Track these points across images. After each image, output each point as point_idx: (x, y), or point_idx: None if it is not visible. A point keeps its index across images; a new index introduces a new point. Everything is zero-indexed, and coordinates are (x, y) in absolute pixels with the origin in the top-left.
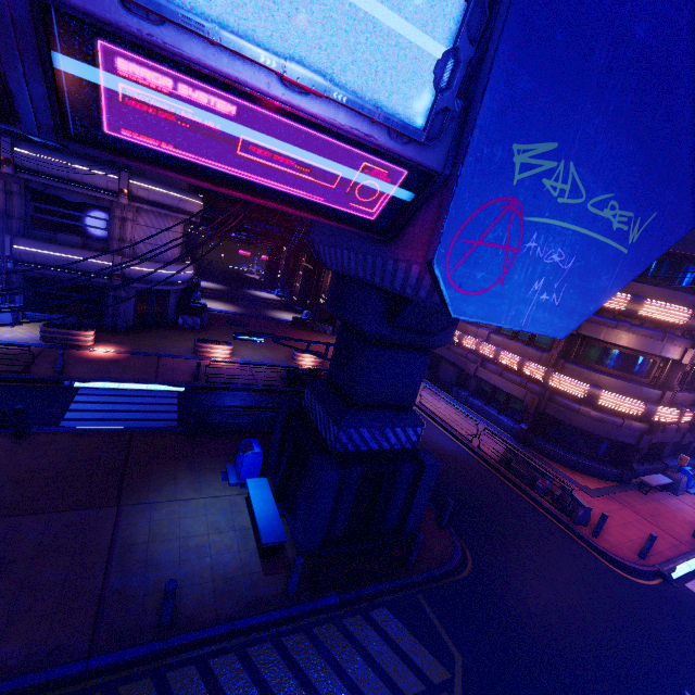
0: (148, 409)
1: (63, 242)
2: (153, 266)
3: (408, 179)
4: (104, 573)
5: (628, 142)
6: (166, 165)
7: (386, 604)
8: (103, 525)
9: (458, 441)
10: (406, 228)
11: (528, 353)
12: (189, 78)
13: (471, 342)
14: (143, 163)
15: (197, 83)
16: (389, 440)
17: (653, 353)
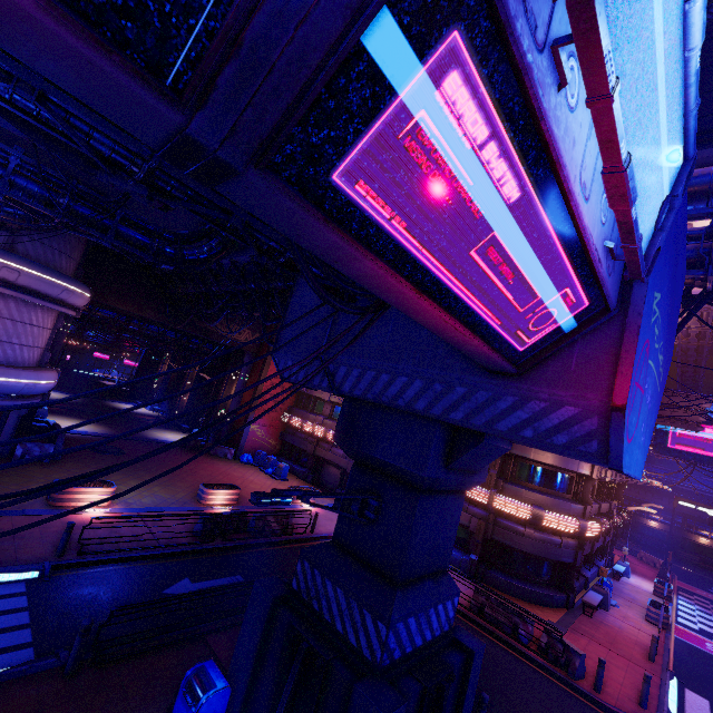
0: None
1: None
2: None
3: (582, 312)
4: None
5: (668, 300)
6: (372, 250)
7: None
8: None
9: None
10: (548, 362)
11: None
12: (508, 138)
13: None
14: (355, 240)
15: (510, 147)
16: (431, 625)
17: (573, 470)
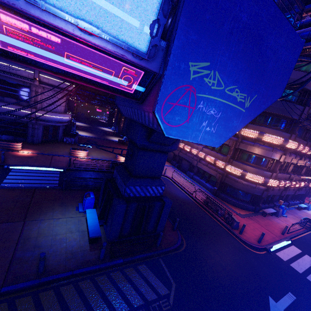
0: (44, 179)
1: (7, 102)
2: (51, 114)
3: (145, 75)
4: (14, 251)
5: (242, 64)
6: (32, 64)
7: (144, 262)
8: (16, 229)
9: (187, 194)
10: (147, 97)
11: (218, 156)
12: (36, 25)
13: (195, 151)
14: (20, 62)
15: (40, 27)
16: (149, 192)
17: (268, 156)
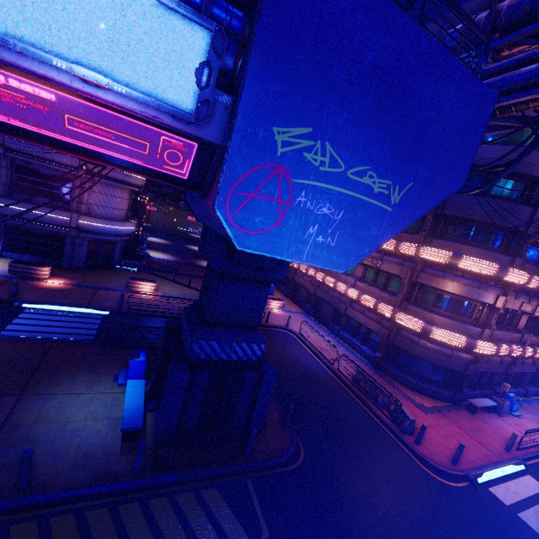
0: (74, 326)
1: (36, 202)
2: (102, 222)
3: (201, 150)
4: None
5: (375, 131)
6: (19, 134)
7: (217, 485)
8: (3, 408)
9: (323, 364)
10: (211, 185)
11: (382, 296)
12: (15, 75)
13: (342, 287)
14: None
15: (21, 78)
16: (236, 352)
17: (472, 298)
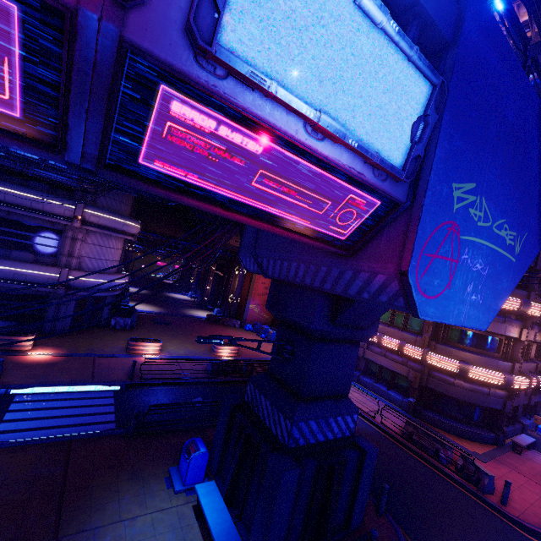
0: (85, 412)
1: (16, 258)
2: (95, 276)
3: (378, 207)
4: None
5: (510, 185)
6: (188, 193)
7: None
8: None
9: (363, 418)
10: (368, 245)
11: (404, 337)
12: (233, 123)
13: None
14: (170, 191)
15: (238, 127)
16: (332, 429)
17: (500, 333)
